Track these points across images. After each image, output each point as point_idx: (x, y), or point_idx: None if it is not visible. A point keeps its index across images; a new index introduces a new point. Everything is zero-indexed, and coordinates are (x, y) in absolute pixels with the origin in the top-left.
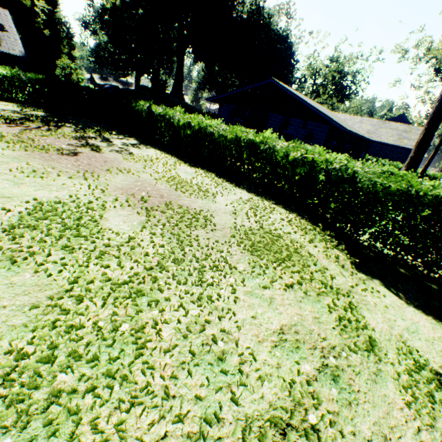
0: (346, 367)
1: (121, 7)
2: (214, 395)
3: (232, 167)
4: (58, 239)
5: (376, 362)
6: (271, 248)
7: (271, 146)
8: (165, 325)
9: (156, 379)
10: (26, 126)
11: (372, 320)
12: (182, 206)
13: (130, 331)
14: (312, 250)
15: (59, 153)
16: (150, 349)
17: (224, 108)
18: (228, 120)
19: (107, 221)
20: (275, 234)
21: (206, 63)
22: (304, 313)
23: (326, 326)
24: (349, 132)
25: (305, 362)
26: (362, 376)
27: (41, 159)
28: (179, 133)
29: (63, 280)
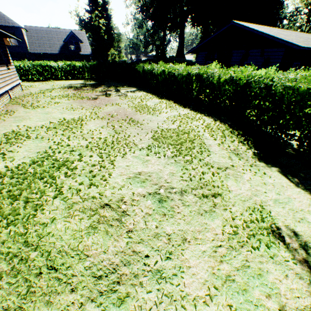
0: (177, 200)
1: (142, 6)
2: (79, 186)
3: (187, 96)
4: (62, 132)
5: (213, 207)
6: (171, 138)
7: (210, 74)
8: (79, 162)
9: (61, 177)
10: (82, 90)
11: (235, 187)
12: (132, 118)
13: (61, 161)
14: (212, 142)
15: (88, 99)
16: (66, 168)
17: (199, 55)
18: (202, 64)
19: (87, 125)
20: (184, 131)
21: (203, 25)
22: (164, 170)
23: (176, 178)
24: (306, 49)
25: (143, 188)
26: (190, 208)
27: (78, 103)
28: (158, 79)
29: (54, 145)
